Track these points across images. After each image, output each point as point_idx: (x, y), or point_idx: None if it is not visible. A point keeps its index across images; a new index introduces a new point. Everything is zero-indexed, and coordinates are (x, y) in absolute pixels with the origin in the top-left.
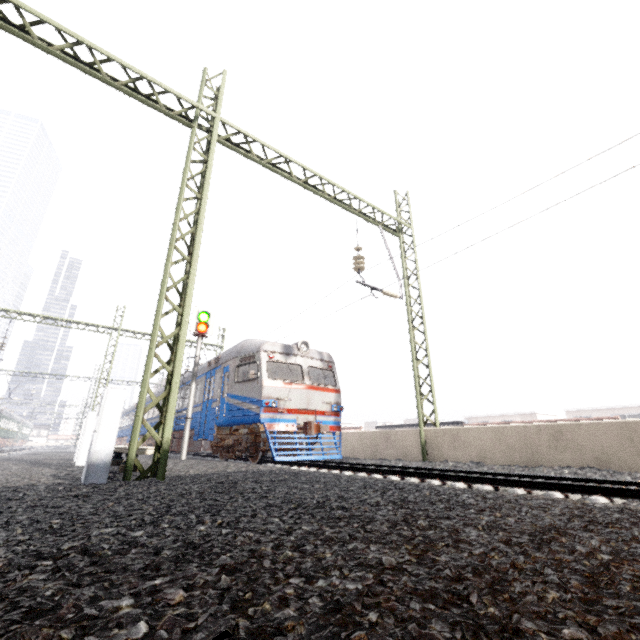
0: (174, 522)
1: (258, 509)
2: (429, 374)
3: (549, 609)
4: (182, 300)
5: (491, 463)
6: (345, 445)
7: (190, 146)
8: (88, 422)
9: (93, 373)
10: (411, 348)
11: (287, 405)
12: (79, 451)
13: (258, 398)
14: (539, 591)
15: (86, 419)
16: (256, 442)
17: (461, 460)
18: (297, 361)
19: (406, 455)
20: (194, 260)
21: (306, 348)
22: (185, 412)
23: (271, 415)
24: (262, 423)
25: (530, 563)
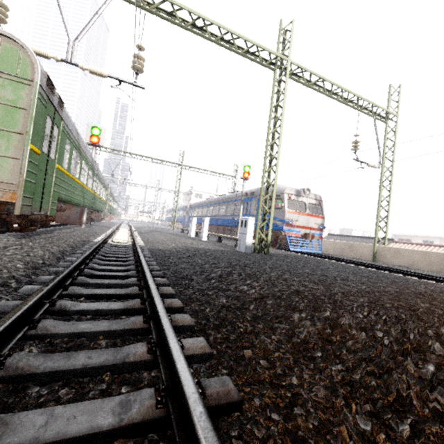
0: (319, 271)
1: (337, 272)
2: (387, 216)
3: (442, 299)
4: (268, 176)
5: (416, 268)
6: (322, 246)
7: (273, 84)
8: (205, 222)
9: (156, 185)
10: (378, 200)
11: (296, 223)
12: (203, 234)
13: (282, 219)
14: (440, 297)
15: (204, 221)
16: (277, 239)
17: (397, 264)
18: (303, 200)
19: (362, 257)
20: (278, 157)
21: (308, 192)
22: (236, 219)
23: (288, 228)
24: (283, 231)
25: (438, 294)
